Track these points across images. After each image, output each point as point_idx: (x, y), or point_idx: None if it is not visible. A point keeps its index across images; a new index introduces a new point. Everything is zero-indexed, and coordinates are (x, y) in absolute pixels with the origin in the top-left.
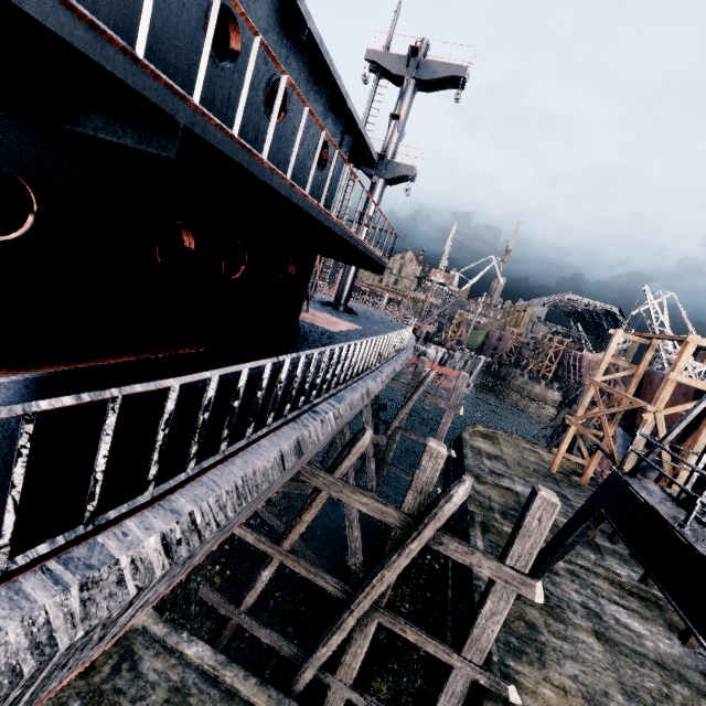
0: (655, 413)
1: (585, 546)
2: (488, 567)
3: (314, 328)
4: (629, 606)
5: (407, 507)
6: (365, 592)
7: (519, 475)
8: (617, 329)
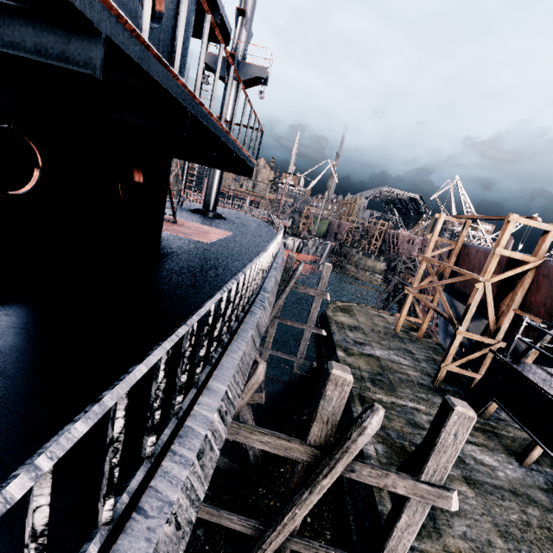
0: (485, 282)
1: (435, 394)
2: (403, 486)
3: (183, 242)
4: (478, 441)
5: (313, 440)
6: (277, 532)
7: (375, 341)
8: (441, 213)
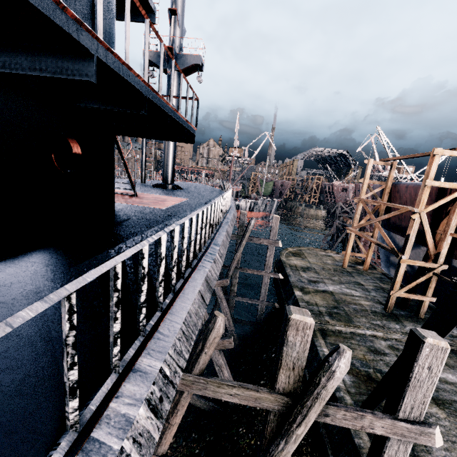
0: (420, 212)
1: (389, 320)
2: (381, 427)
3: (140, 210)
4: None
5: (282, 387)
6: None
7: (327, 278)
8: (369, 159)
